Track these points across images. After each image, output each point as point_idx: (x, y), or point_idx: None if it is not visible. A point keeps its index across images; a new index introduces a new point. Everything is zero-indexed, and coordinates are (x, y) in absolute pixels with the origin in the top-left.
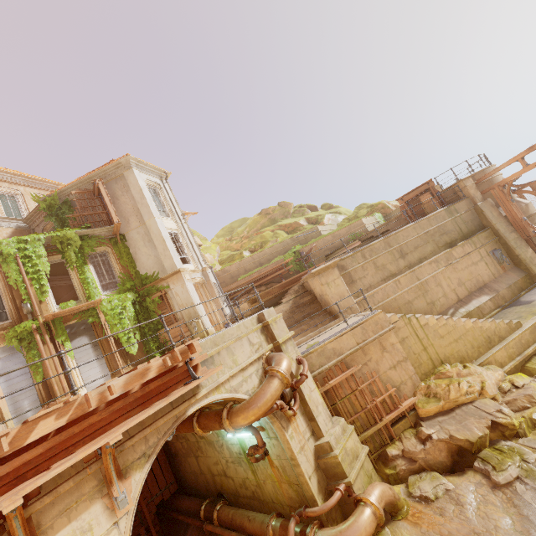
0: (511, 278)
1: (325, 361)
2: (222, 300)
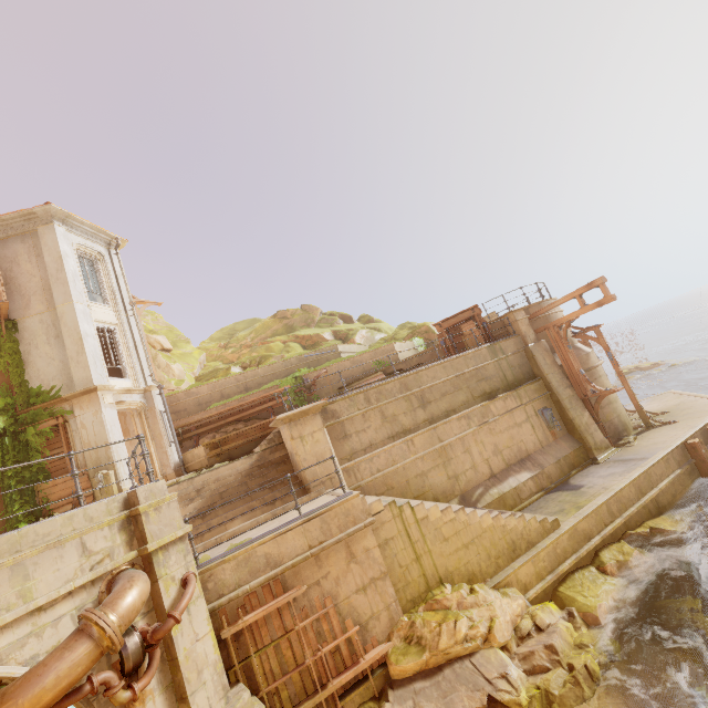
0: (561, 449)
1: (248, 577)
2: (168, 439)
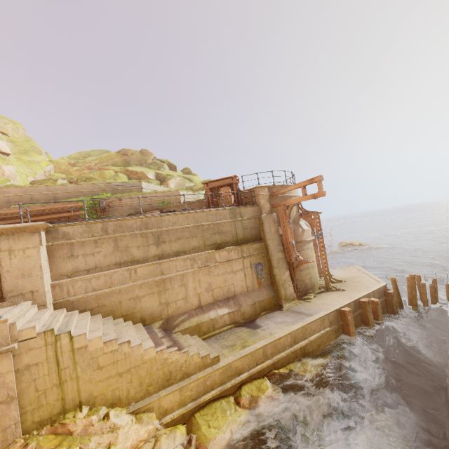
0: (260, 295)
1: None
2: None
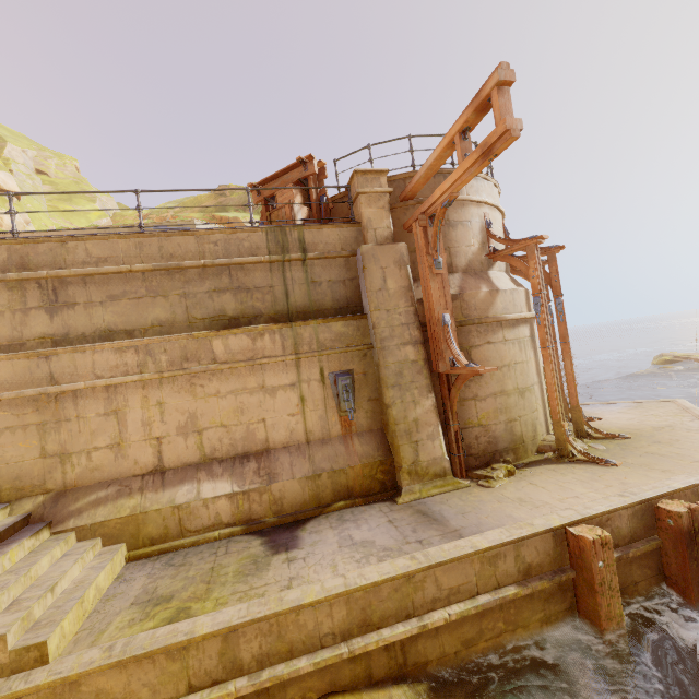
0: (341, 456)
1: None
2: None
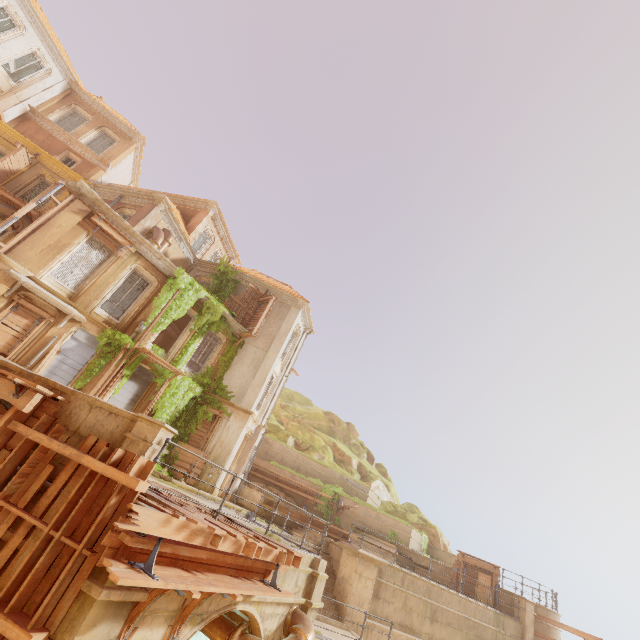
0: None
1: None
2: (246, 468)
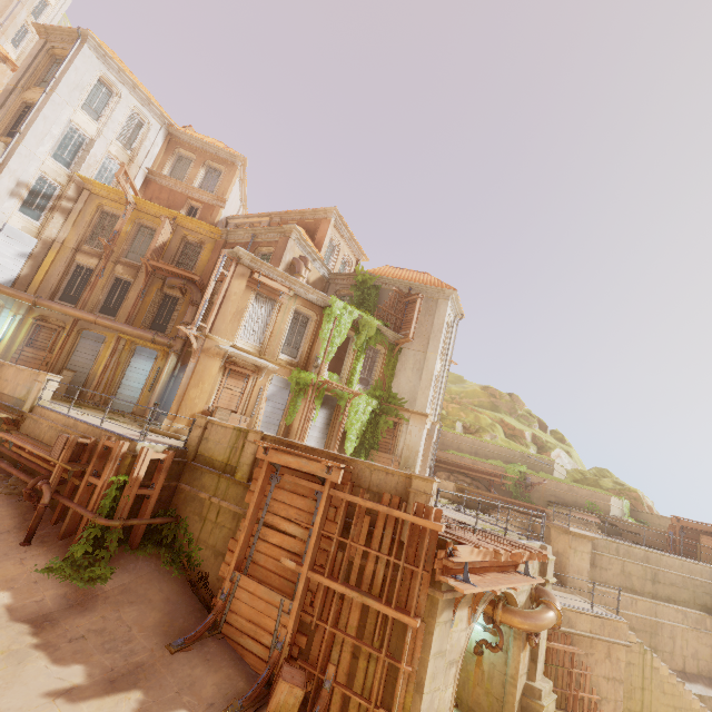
0: None
1: None
2: (430, 462)
